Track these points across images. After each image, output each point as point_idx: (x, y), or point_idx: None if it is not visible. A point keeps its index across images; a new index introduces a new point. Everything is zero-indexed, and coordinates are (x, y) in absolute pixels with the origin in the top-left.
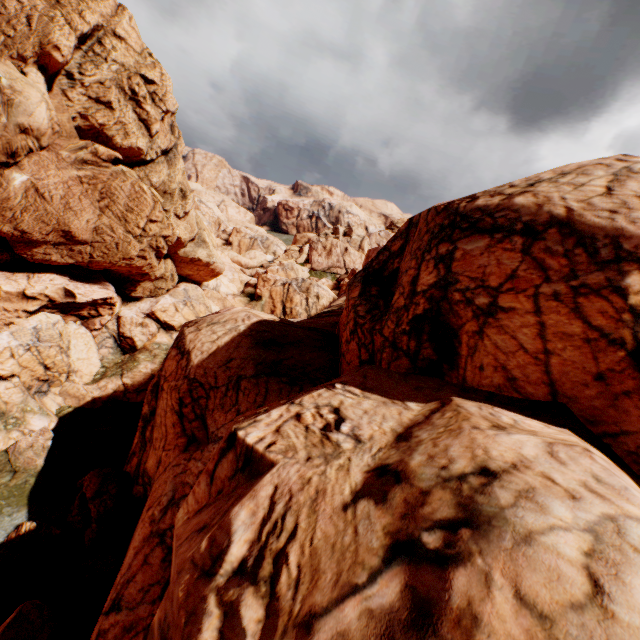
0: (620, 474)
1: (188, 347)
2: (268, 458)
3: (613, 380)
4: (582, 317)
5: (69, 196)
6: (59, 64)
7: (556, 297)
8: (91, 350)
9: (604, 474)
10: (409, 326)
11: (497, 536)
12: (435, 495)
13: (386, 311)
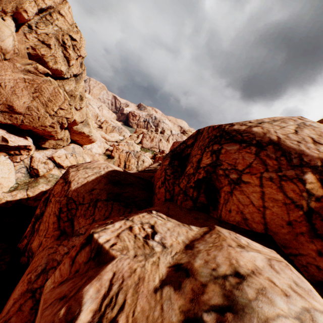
0: (304, 280)
1: (70, 179)
2: (111, 253)
3: (296, 226)
4: (283, 191)
5: (16, 87)
6: (25, 19)
7: (271, 179)
8: (11, 173)
9: (299, 280)
10: (194, 184)
11: (248, 320)
12: (210, 287)
13: (181, 174)
